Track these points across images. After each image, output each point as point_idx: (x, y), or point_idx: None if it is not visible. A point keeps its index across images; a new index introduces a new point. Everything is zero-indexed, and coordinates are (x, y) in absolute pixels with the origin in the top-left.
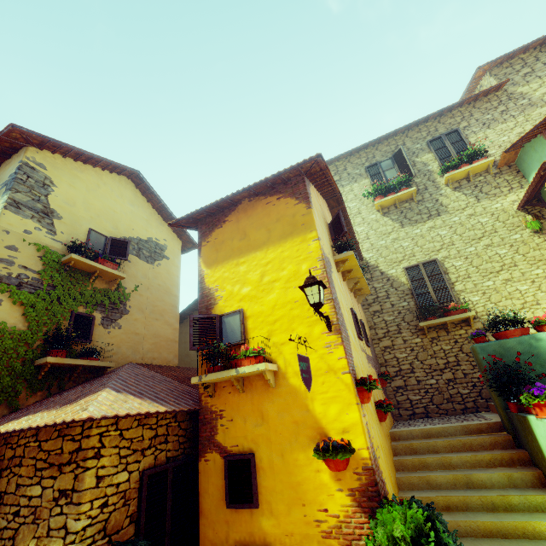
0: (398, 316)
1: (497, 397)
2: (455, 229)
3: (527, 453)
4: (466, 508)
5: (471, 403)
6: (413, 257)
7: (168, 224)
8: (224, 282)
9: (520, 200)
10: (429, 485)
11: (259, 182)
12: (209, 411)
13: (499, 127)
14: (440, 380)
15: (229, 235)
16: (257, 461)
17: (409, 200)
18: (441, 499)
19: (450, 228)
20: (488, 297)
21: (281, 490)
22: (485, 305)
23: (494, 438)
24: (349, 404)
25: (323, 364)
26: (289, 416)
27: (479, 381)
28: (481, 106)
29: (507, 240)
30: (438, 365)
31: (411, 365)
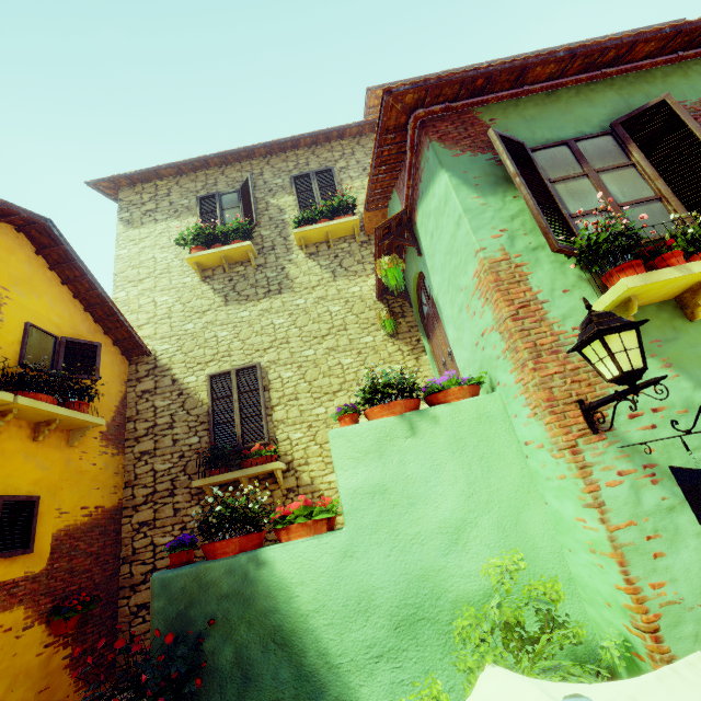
0: (179, 462)
1: None
2: (297, 318)
3: None
4: None
5: None
6: (228, 357)
7: None
8: None
9: (376, 286)
10: None
11: None
12: None
13: None
14: None
15: None
16: None
17: (247, 261)
18: None
19: (289, 315)
20: (314, 433)
21: None
22: (308, 448)
23: None
24: None
25: None
26: None
27: None
28: (367, 144)
29: (356, 343)
30: None
31: None
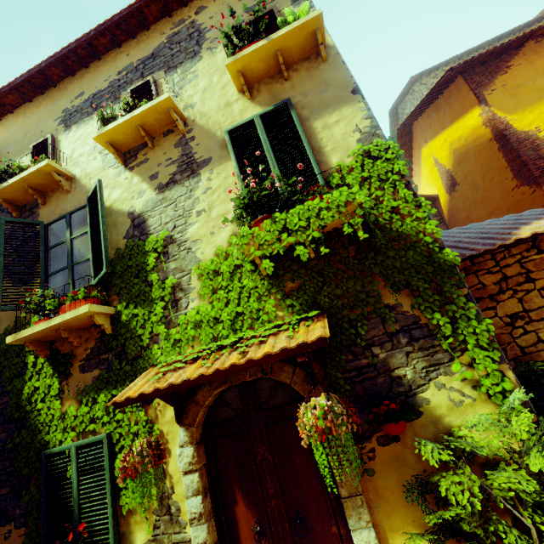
0: None
1: None
2: None
3: None
4: None
5: None
6: None
7: (446, 70)
8: None
9: None
10: None
11: None
12: None
13: None
14: None
15: (524, 79)
16: None
17: None
18: None
19: None
20: None
21: None
22: None
23: None
24: None
25: None
26: None
27: None
28: None
29: None
30: None
31: None
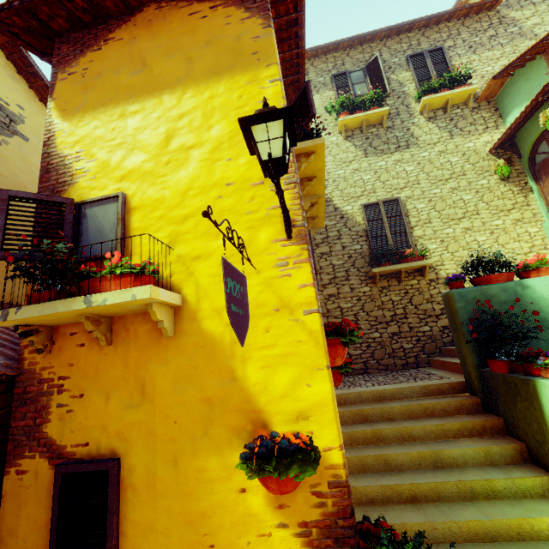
0: (349, 260)
1: (471, 354)
2: (423, 167)
3: (502, 420)
4: (437, 498)
5: (413, 358)
6: (373, 193)
7: None
8: (94, 146)
9: (497, 140)
10: (387, 465)
11: None
12: (36, 379)
13: (485, 54)
14: (385, 333)
15: (112, 64)
16: (123, 473)
17: (378, 124)
18: (407, 488)
19: (417, 164)
20: (446, 246)
21: (165, 527)
22: (442, 255)
23: (460, 402)
24: (313, 368)
25: (271, 296)
26: (196, 389)
27: (424, 336)
28: (471, 25)
29: (474, 185)
30: (384, 317)
31: (356, 316)
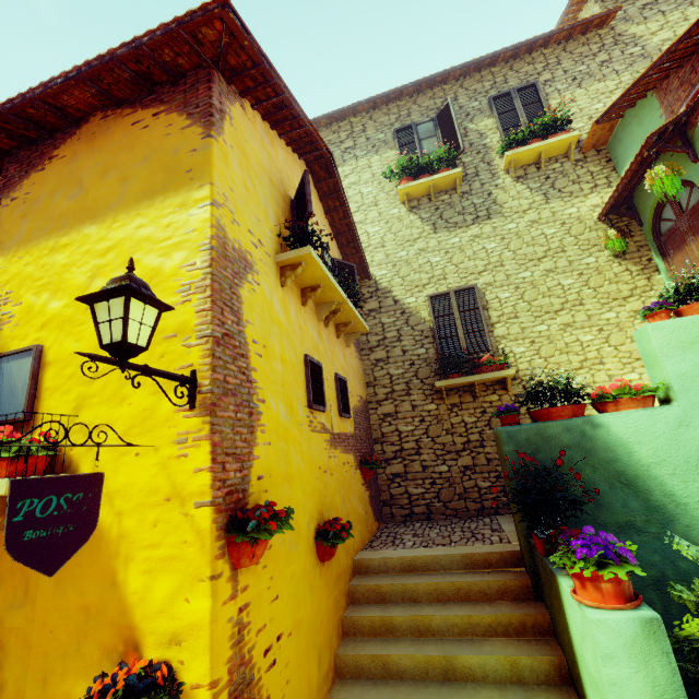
0: (410, 368)
1: (520, 517)
2: (509, 242)
3: (549, 616)
4: None
5: (490, 501)
6: (443, 280)
7: None
8: (22, 286)
9: (605, 204)
10: (386, 670)
11: (98, 62)
12: None
13: (594, 87)
14: (454, 466)
15: (51, 187)
16: None
17: (451, 189)
18: None
19: (501, 239)
20: (537, 348)
21: None
22: (532, 361)
23: (504, 583)
24: (194, 579)
25: (164, 481)
26: (76, 593)
27: None
28: (575, 49)
29: (576, 264)
30: (454, 445)
31: (418, 443)
